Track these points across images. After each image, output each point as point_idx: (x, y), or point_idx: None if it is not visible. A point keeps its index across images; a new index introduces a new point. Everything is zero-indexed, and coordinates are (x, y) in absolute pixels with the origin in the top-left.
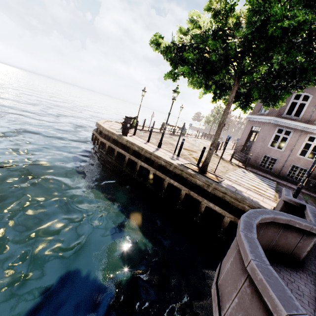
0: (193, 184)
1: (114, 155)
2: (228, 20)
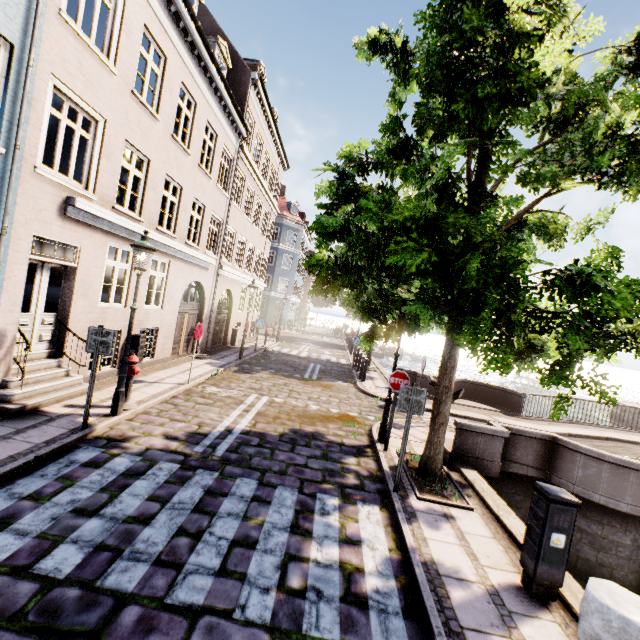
0: None
1: None
2: None
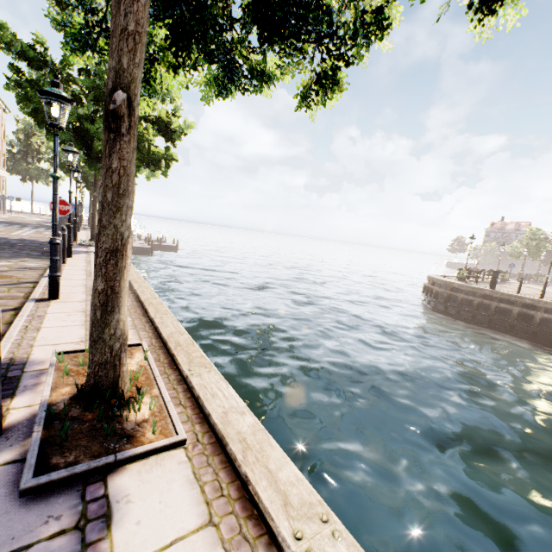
0: None
1: (491, 311)
2: None
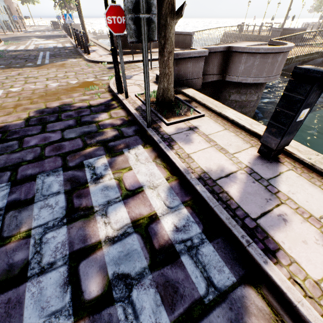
0: None
1: None
2: None
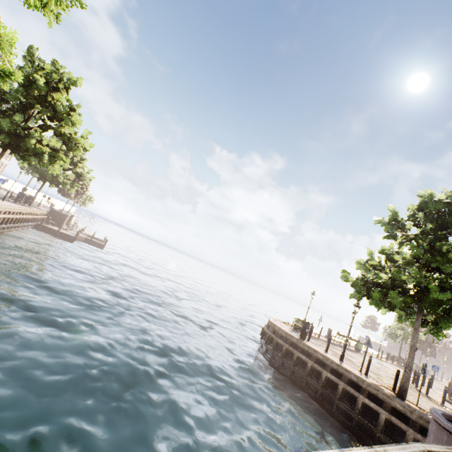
0: (393, 409)
1: (293, 360)
2: (401, 276)
